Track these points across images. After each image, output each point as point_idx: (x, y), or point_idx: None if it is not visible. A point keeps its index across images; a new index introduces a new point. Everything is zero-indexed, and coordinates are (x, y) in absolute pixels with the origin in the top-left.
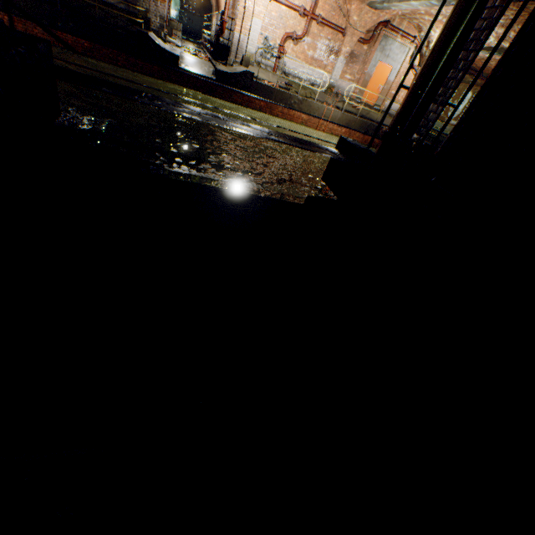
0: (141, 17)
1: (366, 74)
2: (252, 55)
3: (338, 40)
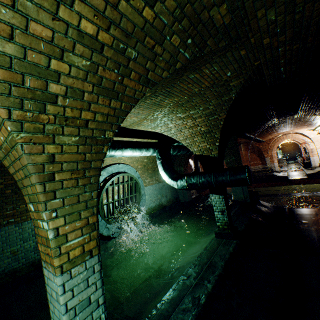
0: (269, 169)
1: None
2: None
3: None
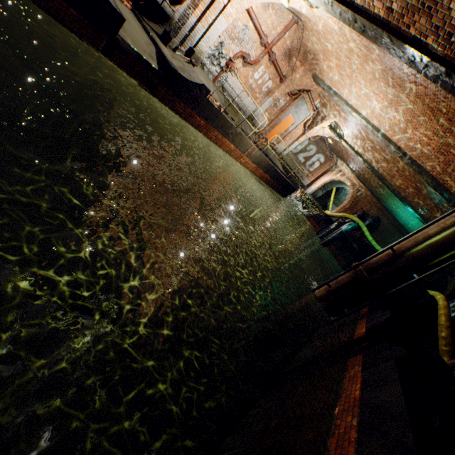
0: None
1: (279, 119)
2: (202, 53)
3: (275, 82)
